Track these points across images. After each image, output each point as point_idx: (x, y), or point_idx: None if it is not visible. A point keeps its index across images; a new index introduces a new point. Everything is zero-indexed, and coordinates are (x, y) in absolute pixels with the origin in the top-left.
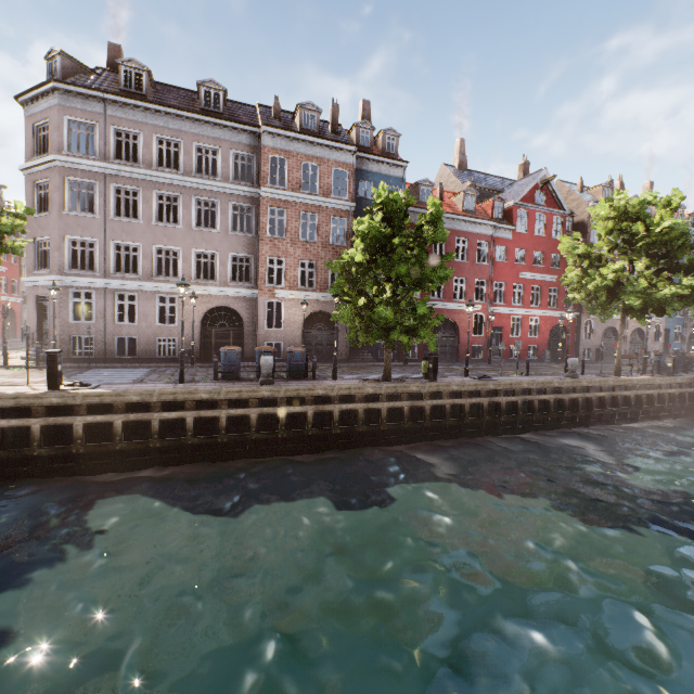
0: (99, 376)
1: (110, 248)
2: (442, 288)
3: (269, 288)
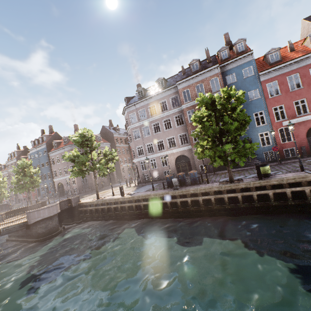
0: (142, 189)
1: (145, 146)
2: (307, 106)
3: (195, 143)
